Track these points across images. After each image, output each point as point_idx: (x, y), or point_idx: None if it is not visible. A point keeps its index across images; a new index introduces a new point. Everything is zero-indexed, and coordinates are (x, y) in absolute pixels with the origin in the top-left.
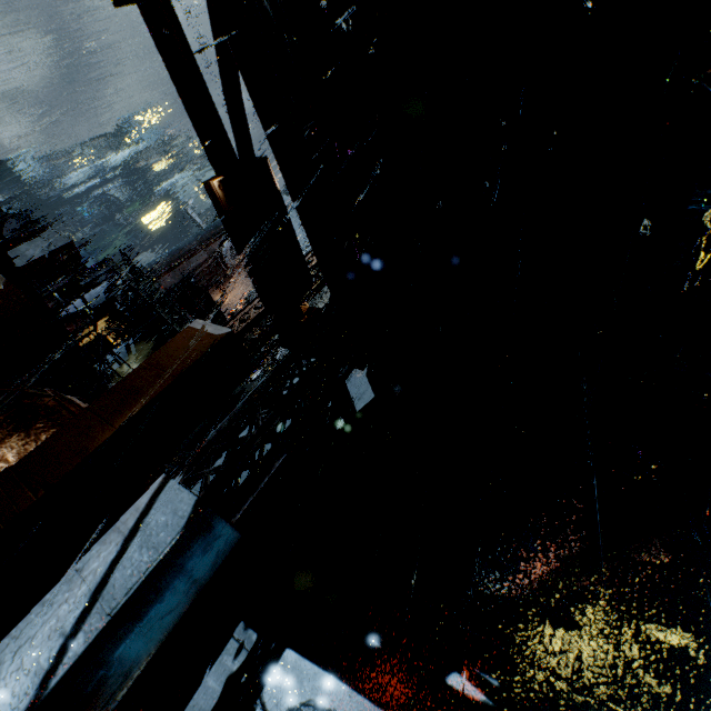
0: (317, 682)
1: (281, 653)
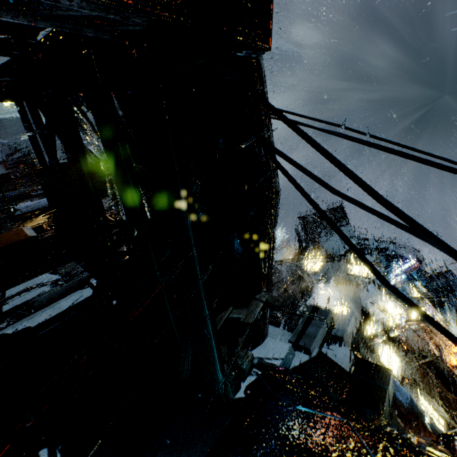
0: None
1: None
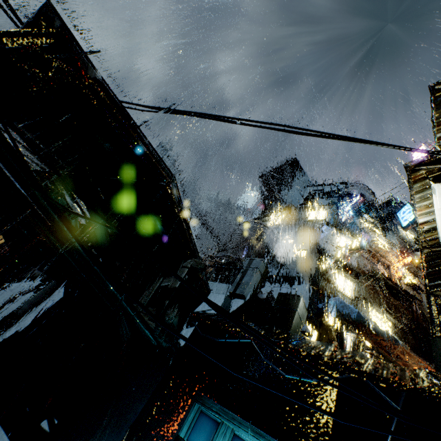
0: None
1: None
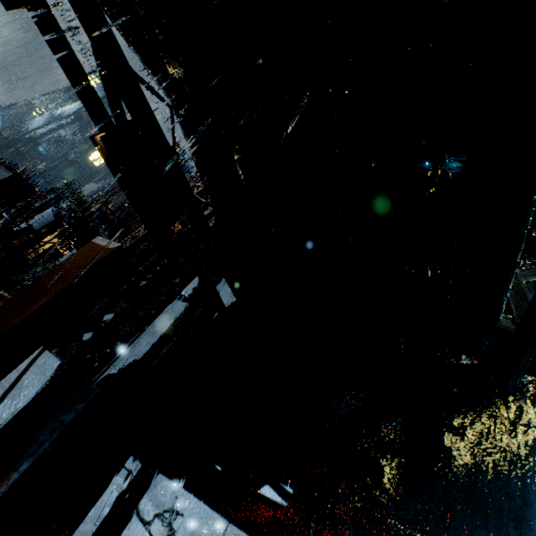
0: (176, 496)
1: (155, 477)
